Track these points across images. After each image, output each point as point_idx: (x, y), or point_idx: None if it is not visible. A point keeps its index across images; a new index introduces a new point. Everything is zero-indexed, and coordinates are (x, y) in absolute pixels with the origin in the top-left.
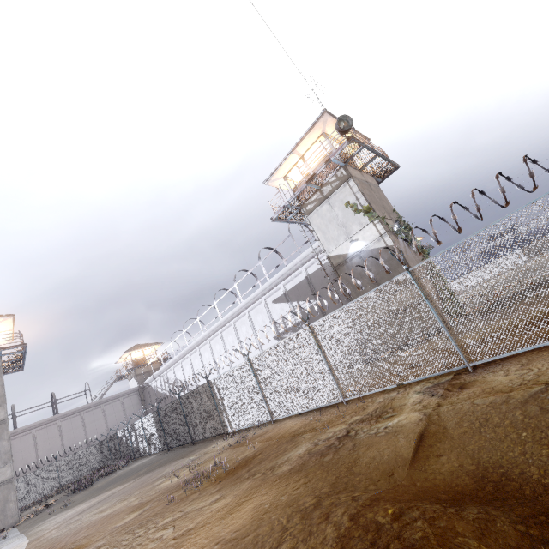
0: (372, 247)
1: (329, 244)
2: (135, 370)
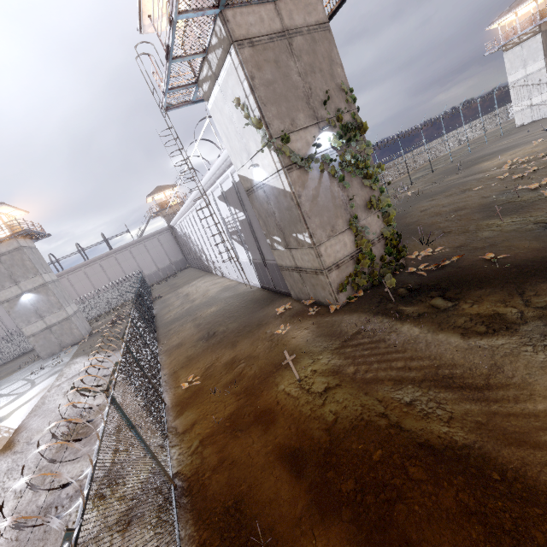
0: (272, 184)
1: (235, 157)
2: (161, 212)
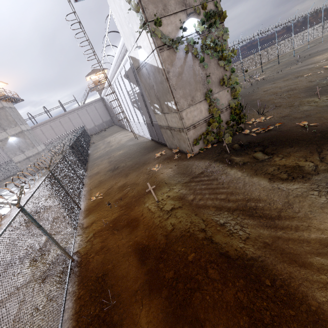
0: (150, 62)
1: (127, 41)
2: (95, 87)
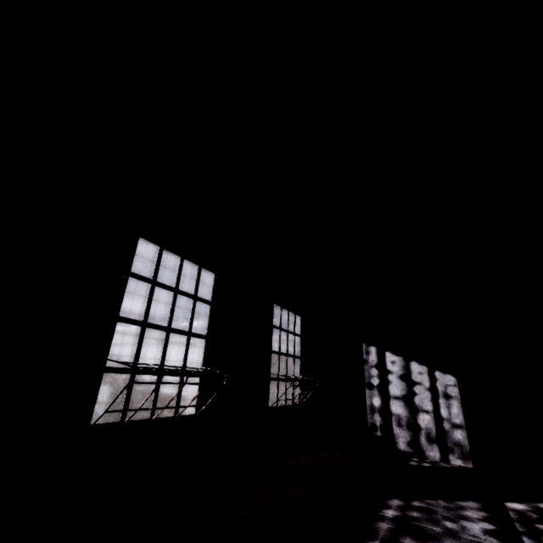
0: None
1: None
2: None
